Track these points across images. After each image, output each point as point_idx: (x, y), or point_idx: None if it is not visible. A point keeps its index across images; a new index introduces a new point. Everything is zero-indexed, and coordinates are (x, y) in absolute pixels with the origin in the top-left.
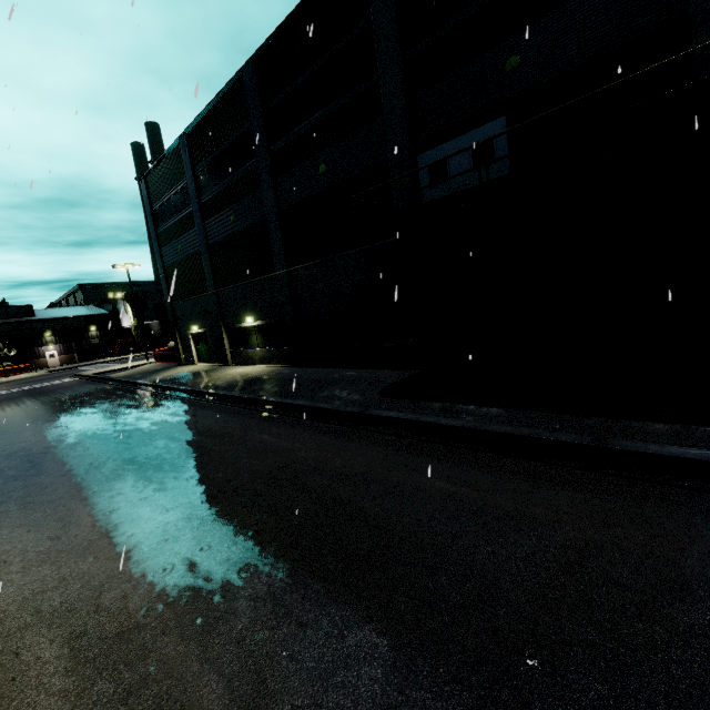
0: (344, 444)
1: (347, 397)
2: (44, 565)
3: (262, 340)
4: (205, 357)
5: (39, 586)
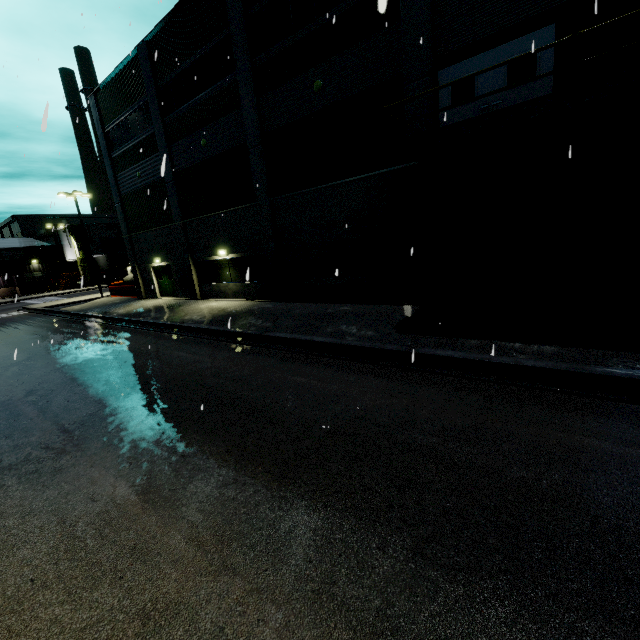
0: (410, 388)
1: (359, 333)
2: (101, 587)
3: (236, 273)
4: (169, 291)
5: (110, 633)
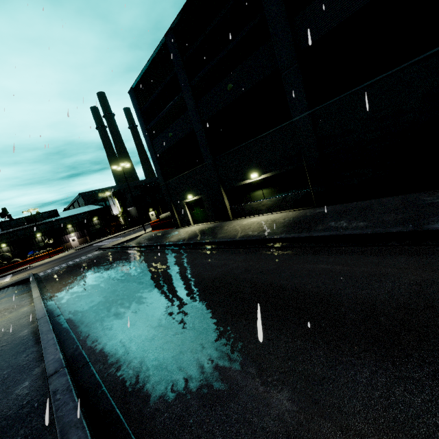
0: None
1: None
2: None
3: (269, 190)
4: (201, 219)
5: None
